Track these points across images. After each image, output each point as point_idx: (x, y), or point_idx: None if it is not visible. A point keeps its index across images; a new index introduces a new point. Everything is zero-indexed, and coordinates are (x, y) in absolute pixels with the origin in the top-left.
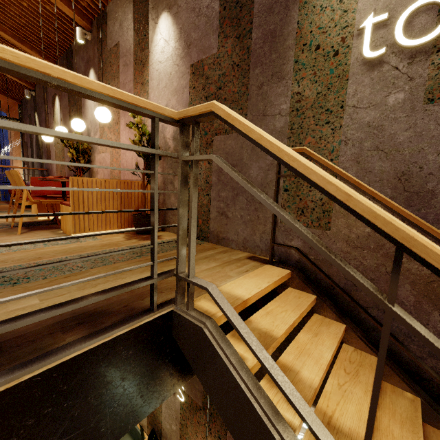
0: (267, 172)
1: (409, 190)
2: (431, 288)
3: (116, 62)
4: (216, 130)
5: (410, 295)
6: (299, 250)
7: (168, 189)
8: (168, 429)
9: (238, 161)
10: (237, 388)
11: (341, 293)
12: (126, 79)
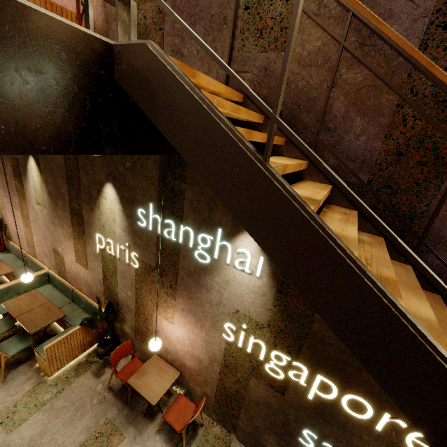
0: None
1: None
2: (359, 95)
3: None
4: None
5: (342, 106)
6: (253, 72)
7: (113, 29)
8: (124, 297)
9: None
10: (179, 88)
11: (286, 108)
12: None
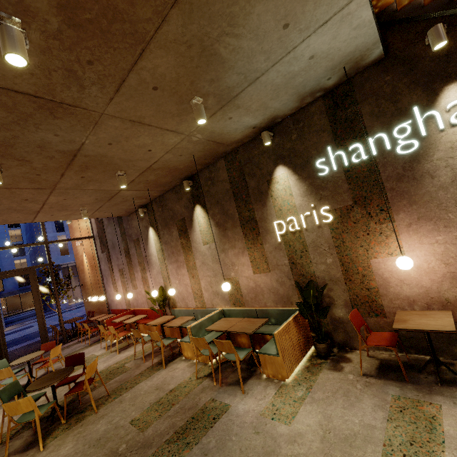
0: None
1: None
2: None
3: None
4: None
5: None
6: None
7: None
8: (323, 270)
9: None
10: None
11: None
12: None
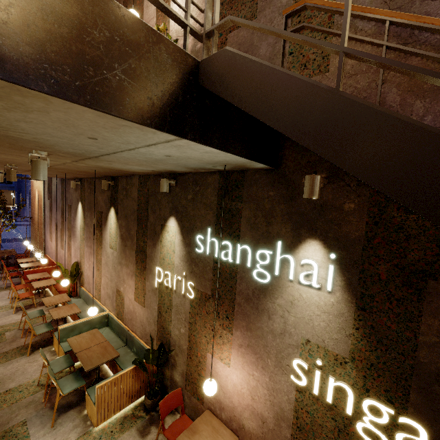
0: (274, 46)
1: (393, 8)
2: (413, 82)
3: (141, 7)
4: (230, 28)
5: (396, 96)
6: None
7: None
8: (176, 335)
9: (249, 47)
10: (252, 65)
11: None
12: (149, 18)
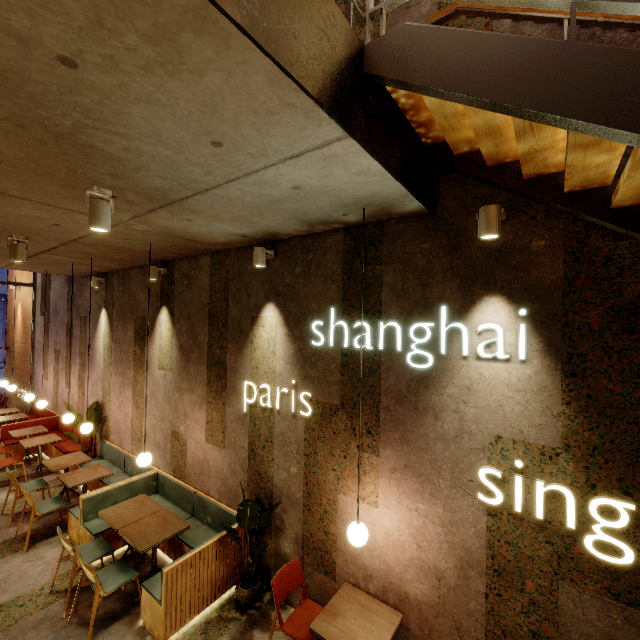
0: None
1: None
2: None
3: None
4: None
5: None
6: None
7: None
8: (283, 480)
9: None
10: (449, 36)
11: None
12: None
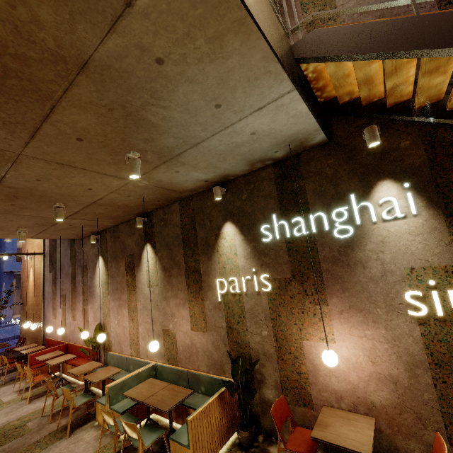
0: None
1: None
2: None
3: None
4: None
5: None
6: None
7: None
8: (258, 342)
9: None
10: (344, 29)
11: None
12: None
